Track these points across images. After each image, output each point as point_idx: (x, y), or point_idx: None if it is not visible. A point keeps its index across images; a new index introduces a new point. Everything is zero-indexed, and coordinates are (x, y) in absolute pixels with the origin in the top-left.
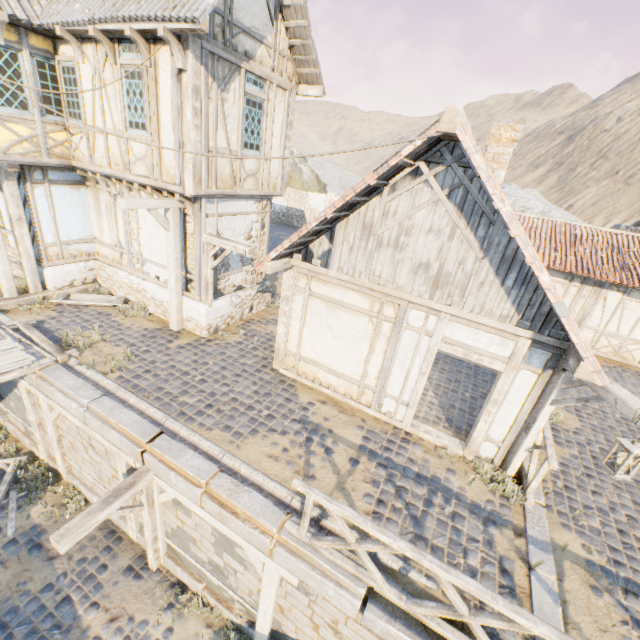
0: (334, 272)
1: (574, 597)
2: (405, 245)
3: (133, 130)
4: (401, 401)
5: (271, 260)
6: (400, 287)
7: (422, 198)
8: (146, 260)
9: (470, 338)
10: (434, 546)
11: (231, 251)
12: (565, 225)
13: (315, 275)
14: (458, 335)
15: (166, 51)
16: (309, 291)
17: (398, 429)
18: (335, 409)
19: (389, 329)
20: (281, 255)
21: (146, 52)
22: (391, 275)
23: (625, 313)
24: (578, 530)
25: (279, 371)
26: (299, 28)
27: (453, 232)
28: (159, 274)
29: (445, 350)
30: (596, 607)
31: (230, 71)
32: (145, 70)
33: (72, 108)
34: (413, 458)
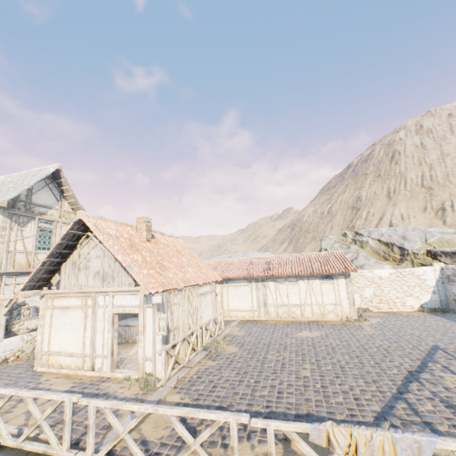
0: (62, 290)
1: (151, 419)
2: (89, 266)
3: None
4: (103, 356)
5: (23, 290)
6: (90, 286)
7: (92, 245)
8: None
9: (124, 301)
10: (73, 420)
11: (16, 299)
12: (248, 258)
13: (55, 295)
14: (119, 301)
15: None
16: (53, 306)
17: (104, 377)
18: (64, 378)
19: (91, 312)
20: (30, 287)
21: None
22: (86, 282)
23: (280, 291)
24: (186, 392)
25: (37, 370)
26: (74, 202)
27: (105, 255)
28: None
29: (116, 312)
30: (162, 419)
31: (28, 219)
32: None
33: None
34: (101, 387)
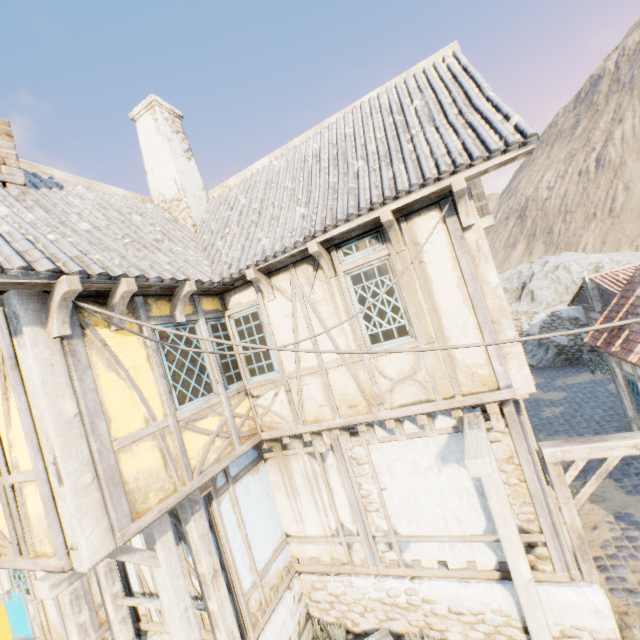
0: None
1: None
2: None
3: (379, 344)
4: None
5: None
6: None
7: None
8: (409, 539)
9: None
10: None
11: (618, 456)
12: None
13: None
14: None
15: (430, 219)
16: None
17: None
18: None
19: None
20: None
21: (398, 234)
22: None
23: None
24: None
25: None
26: None
27: None
28: (444, 556)
29: None
30: None
31: None
32: (394, 258)
33: (254, 362)
34: None
